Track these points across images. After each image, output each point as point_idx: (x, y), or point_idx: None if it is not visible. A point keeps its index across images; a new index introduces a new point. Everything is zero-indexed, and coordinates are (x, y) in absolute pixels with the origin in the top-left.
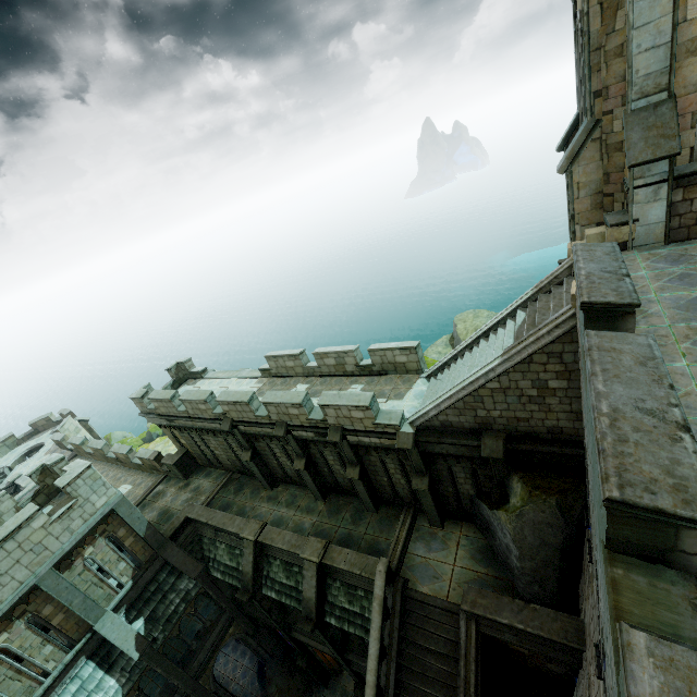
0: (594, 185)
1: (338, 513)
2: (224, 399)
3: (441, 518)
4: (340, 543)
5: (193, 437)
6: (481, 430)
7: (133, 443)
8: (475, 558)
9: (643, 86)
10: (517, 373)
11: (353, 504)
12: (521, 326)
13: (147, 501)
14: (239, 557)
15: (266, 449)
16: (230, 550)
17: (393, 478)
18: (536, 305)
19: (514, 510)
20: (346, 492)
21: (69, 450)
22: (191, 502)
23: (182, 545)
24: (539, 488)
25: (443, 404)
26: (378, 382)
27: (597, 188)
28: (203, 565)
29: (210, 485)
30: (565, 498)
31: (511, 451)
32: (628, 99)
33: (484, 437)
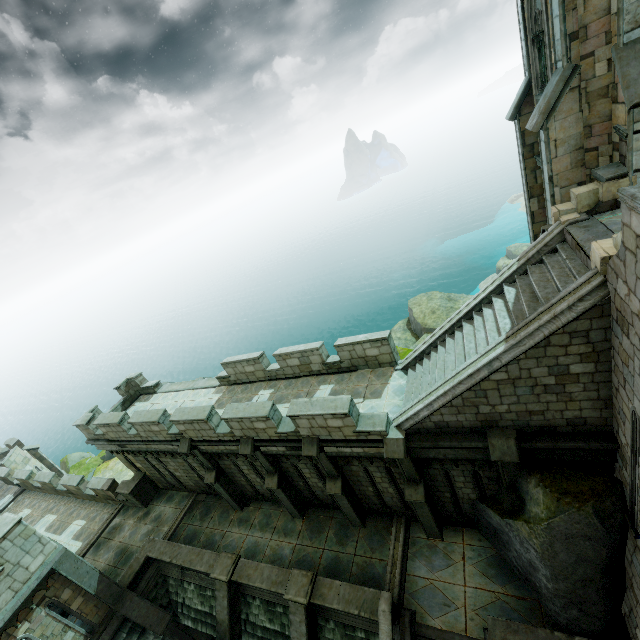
0: (573, 141)
1: (320, 532)
2: (179, 418)
3: (439, 528)
4: (327, 571)
5: (149, 460)
6: (485, 428)
7: (92, 463)
8: (487, 573)
9: (636, 14)
10: (530, 359)
11: (335, 519)
12: (515, 303)
13: (102, 539)
14: (211, 599)
15: (231, 466)
16: (200, 592)
17: (380, 487)
18: (526, 278)
19: (539, 522)
20: (326, 505)
21: (15, 485)
22: (151, 537)
23: (144, 591)
24: (568, 493)
25: (437, 402)
26: (349, 380)
27: (577, 144)
28: (169, 615)
29: (173, 511)
30: (602, 503)
31: (523, 450)
32: (620, 31)
33: (490, 437)
